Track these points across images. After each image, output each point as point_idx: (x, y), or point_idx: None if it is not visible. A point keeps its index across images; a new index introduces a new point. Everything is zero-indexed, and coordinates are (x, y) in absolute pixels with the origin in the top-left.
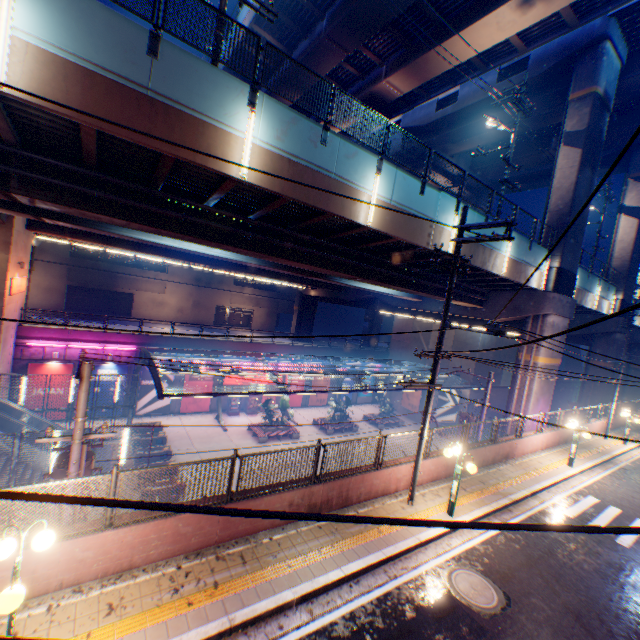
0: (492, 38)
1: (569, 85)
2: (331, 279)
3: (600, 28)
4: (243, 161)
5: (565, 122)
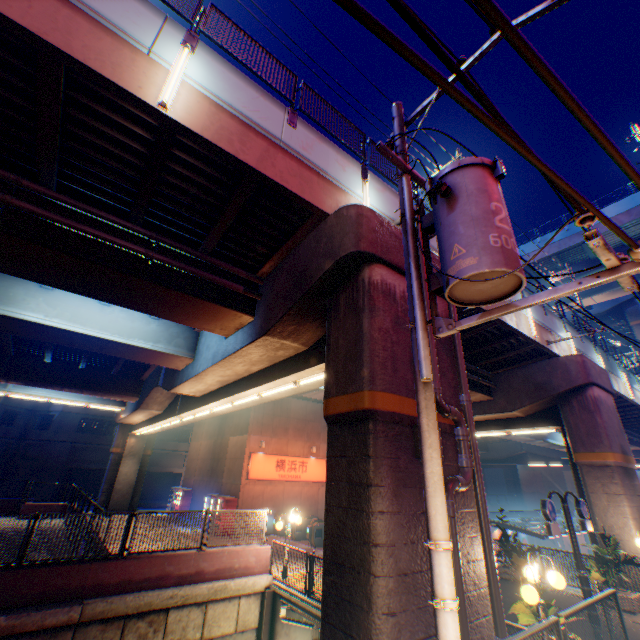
0: (587, 303)
1: (621, 316)
2: (547, 440)
3: (630, 294)
4: (627, 391)
5: (634, 335)
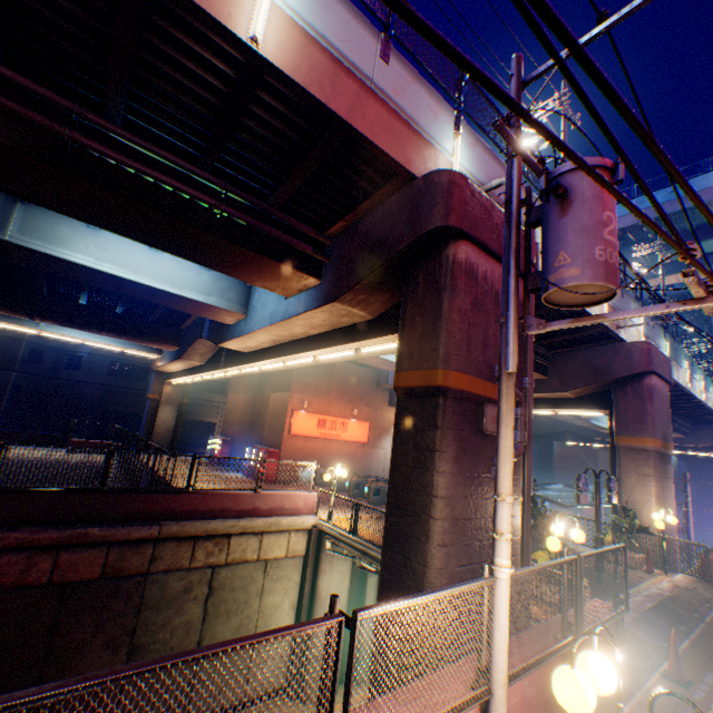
0: (670, 282)
1: None
2: (590, 421)
3: None
4: (685, 381)
5: (711, 321)
